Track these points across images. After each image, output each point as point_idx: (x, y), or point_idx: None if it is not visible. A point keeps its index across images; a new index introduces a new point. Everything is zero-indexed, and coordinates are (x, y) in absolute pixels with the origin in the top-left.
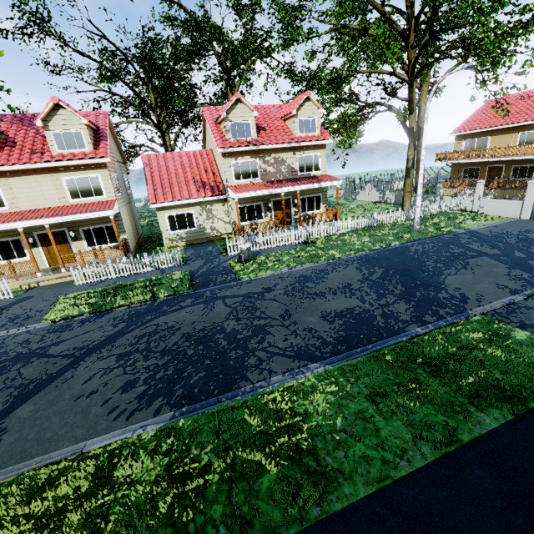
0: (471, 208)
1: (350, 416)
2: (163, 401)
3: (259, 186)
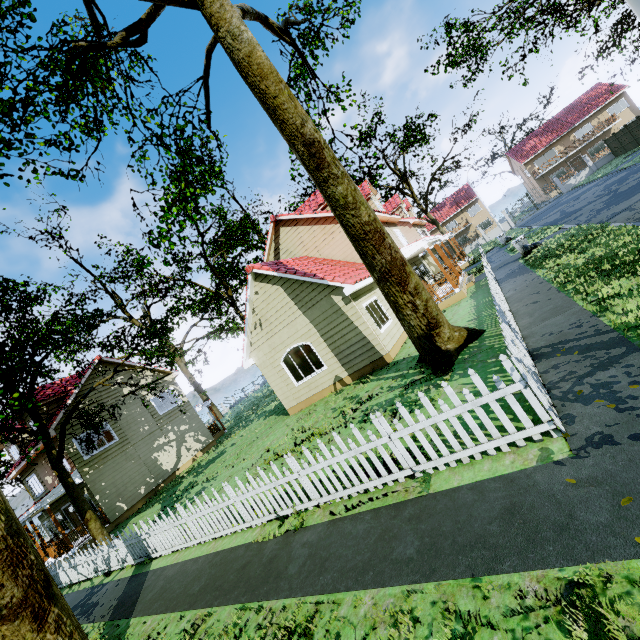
0: (484, 242)
1: None
2: None
3: None
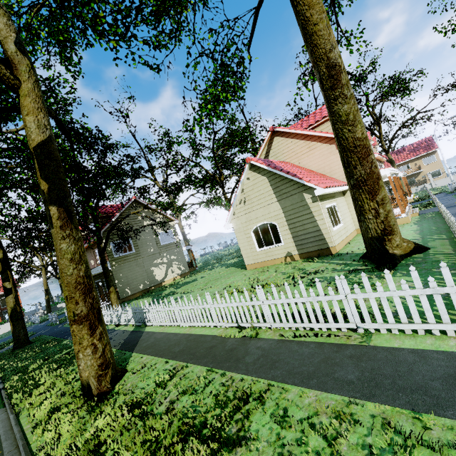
0: (430, 187)
1: None
2: None
3: None
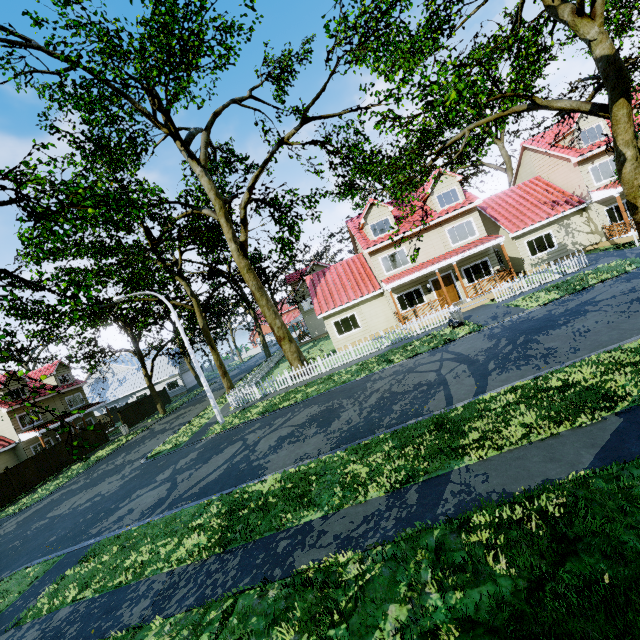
0: None
1: None
2: None
3: None
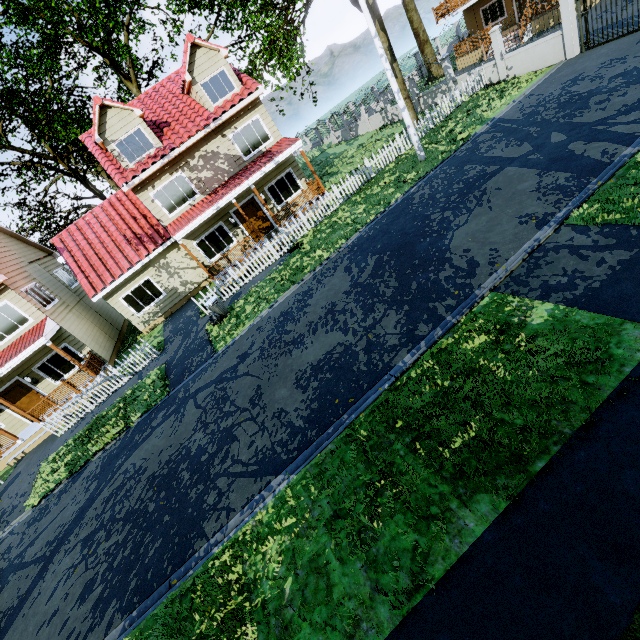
0: (497, 77)
1: (303, 571)
2: (116, 606)
3: (200, 207)
